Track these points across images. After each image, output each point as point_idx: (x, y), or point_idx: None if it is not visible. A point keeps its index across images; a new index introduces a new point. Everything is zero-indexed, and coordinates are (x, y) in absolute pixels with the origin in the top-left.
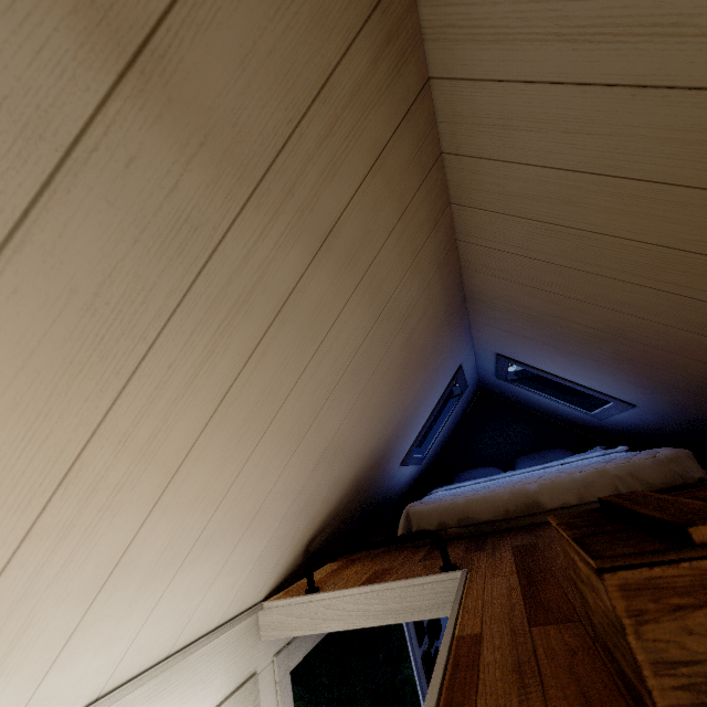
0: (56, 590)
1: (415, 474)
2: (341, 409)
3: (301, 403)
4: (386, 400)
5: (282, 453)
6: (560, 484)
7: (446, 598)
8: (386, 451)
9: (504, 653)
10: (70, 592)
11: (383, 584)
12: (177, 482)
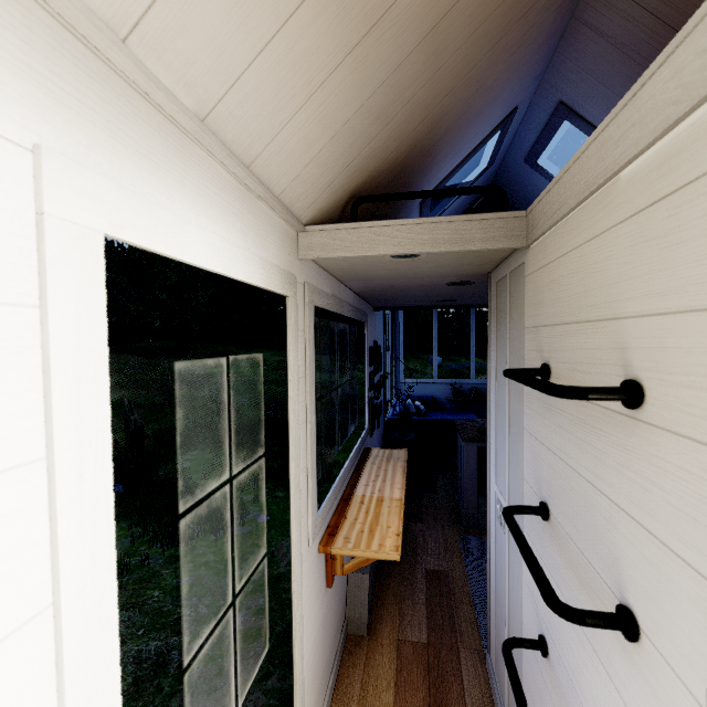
0: None
1: None
2: None
3: None
4: (490, 32)
5: None
6: None
7: (503, 233)
8: (434, 150)
9: None
10: None
11: (442, 217)
12: None
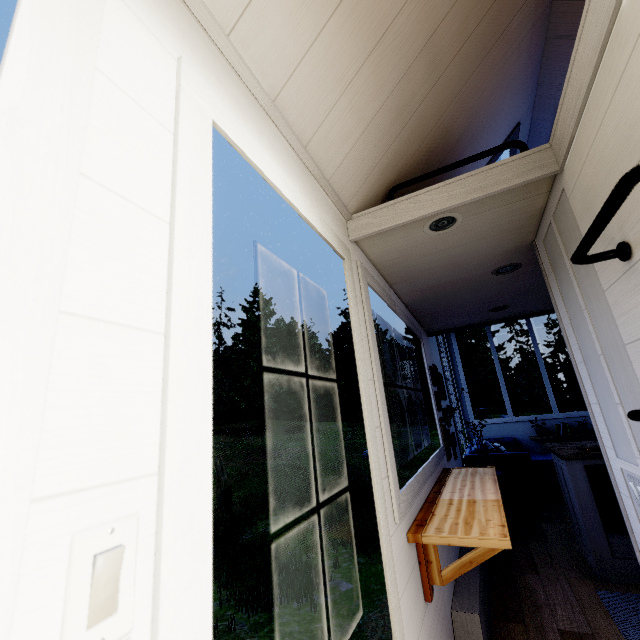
0: None
1: None
2: None
3: None
4: (475, 48)
5: None
6: None
7: (531, 166)
8: (451, 157)
9: None
10: None
11: (468, 173)
12: None
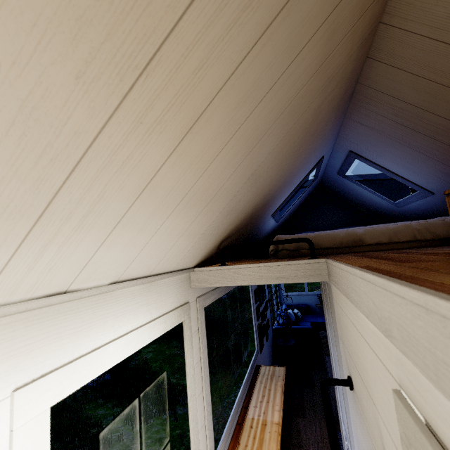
0: (119, 178)
1: (272, 229)
2: (273, 141)
3: (262, 116)
4: (289, 154)
5: (239, 155)
6: (379, 230)
7: (312, 272)
8: (271, 198)
9: (396, 267)
10: (125, 186)
11: (273, 263)
12: (193, 132)
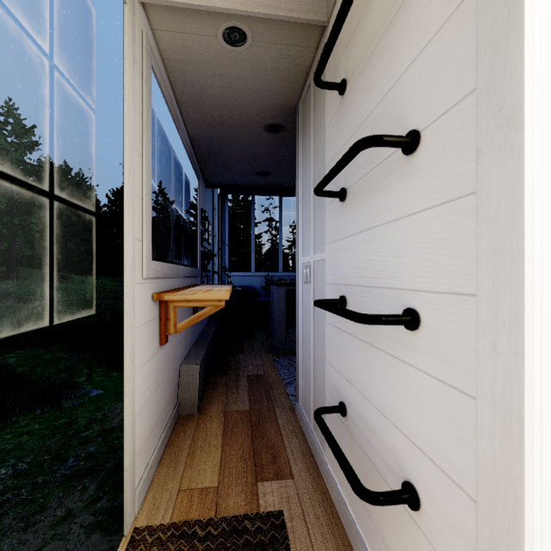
0: None
1: None
2: None
3: None
4: None
5: None
6: None
7: (311, 8)
8: None
9: None
10: None
11: None
12: None
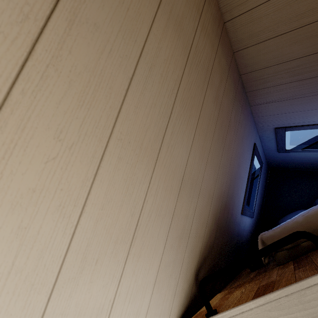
0: None
1: (252, 225)
2: (184, 140)
3: (143, 113)
4: (216, 149)
5: (141, 166)
6: None
7: None
8: (228, 198)
9: None
10: None
11: (277, 292)
12: None
